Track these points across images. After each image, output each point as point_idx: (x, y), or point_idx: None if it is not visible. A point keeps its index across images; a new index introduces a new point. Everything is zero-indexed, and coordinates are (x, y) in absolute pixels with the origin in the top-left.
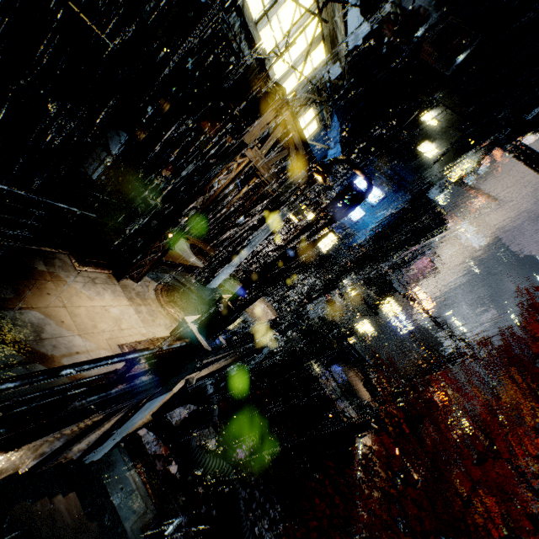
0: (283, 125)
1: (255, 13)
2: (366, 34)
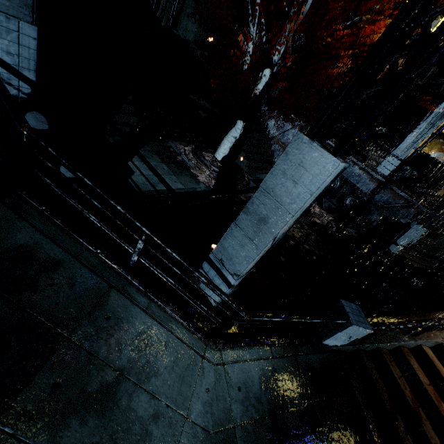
0: None
1: None
2: None
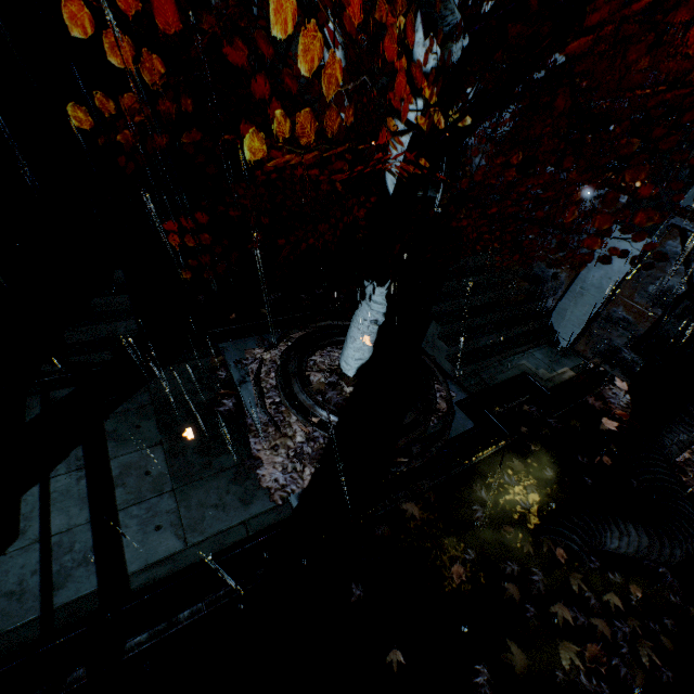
0: None
1: None
2: None
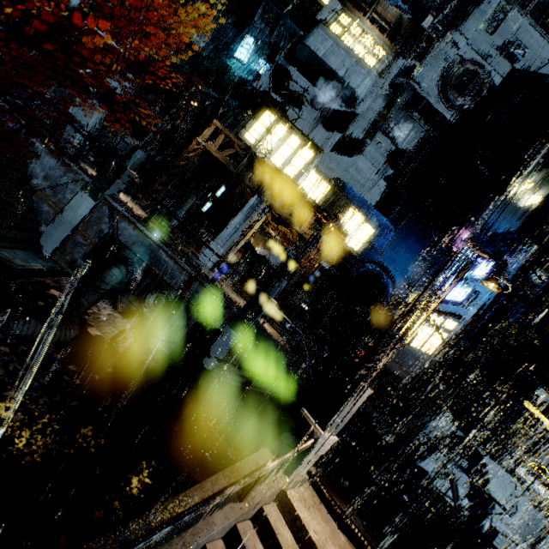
0: (224, 134)
1: (253, 142)
2: (396, 168)
